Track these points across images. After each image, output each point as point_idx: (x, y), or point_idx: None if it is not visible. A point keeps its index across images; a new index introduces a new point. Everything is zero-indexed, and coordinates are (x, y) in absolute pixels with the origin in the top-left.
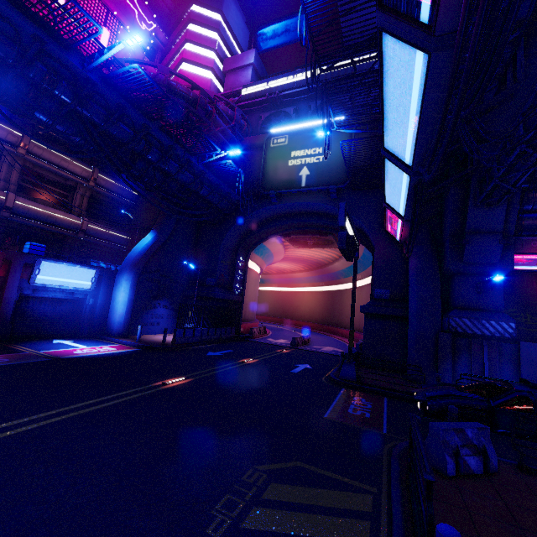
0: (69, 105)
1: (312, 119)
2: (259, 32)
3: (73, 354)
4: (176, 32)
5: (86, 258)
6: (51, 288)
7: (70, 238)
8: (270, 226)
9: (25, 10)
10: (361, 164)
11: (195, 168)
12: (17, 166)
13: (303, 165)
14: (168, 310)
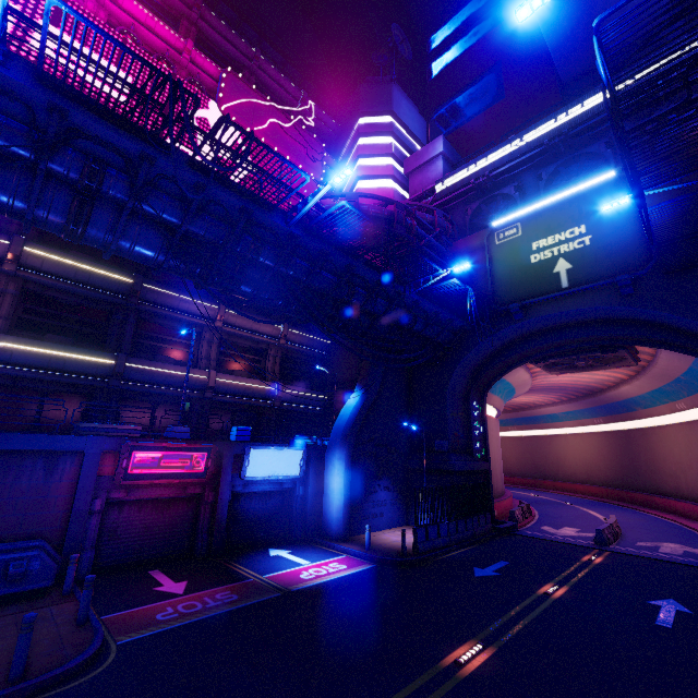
0: (272, 268)
1: (547, 191)
2: (436, 116)
3: (301, 581)
4: (346, 152)
5: (284, 430)
6: (260, 480)
7: (267, 409)
8: (514, 352)
9: (234, 187)
10: (686, 233)
11: (406, 299)
12: (215, 340)
13: (556, 257)
14: (390, 493)
